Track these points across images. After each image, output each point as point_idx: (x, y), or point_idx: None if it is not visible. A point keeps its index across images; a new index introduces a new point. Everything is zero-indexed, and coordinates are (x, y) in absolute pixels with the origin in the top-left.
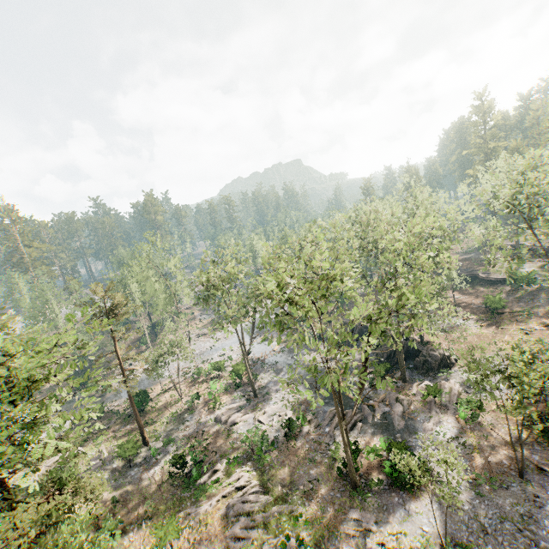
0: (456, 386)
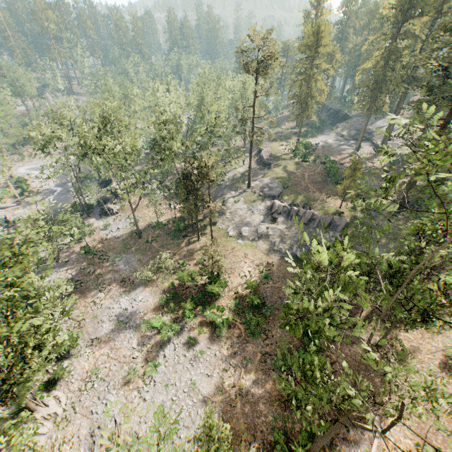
0: (98, 224)
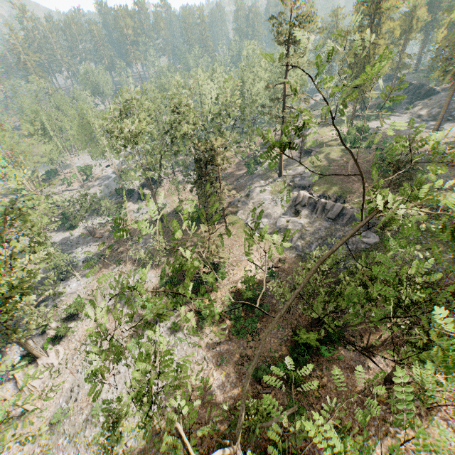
0: (133, 207)
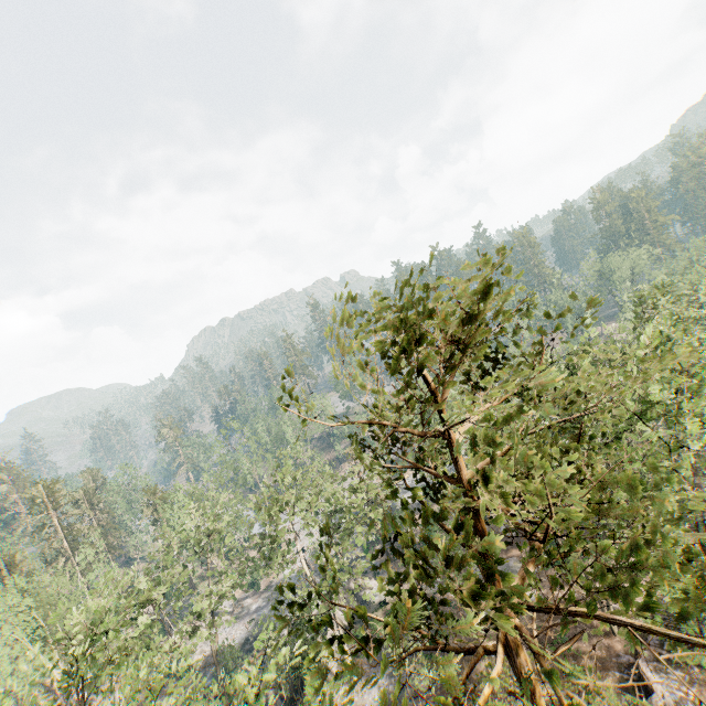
0: None
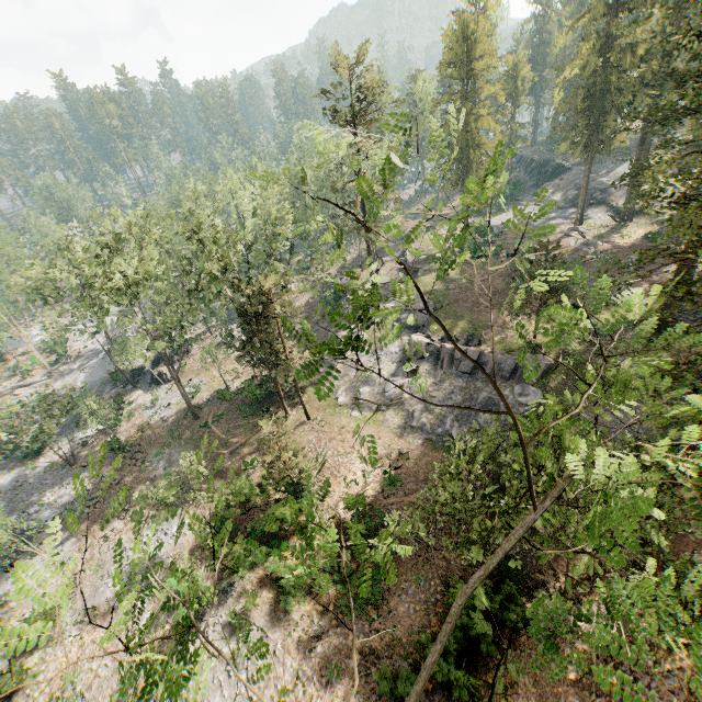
0: (143, 400)
